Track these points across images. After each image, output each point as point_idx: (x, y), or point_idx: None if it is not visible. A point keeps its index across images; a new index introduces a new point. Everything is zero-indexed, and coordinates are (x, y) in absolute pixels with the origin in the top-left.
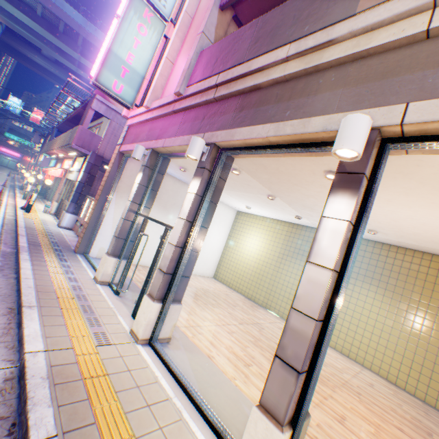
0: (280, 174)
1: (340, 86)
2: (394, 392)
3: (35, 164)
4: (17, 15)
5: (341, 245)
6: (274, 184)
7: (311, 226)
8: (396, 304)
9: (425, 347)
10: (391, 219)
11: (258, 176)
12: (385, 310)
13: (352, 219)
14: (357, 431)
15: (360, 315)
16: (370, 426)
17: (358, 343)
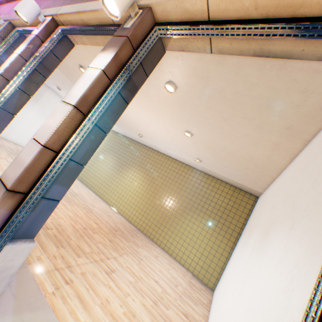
0: (69, 69)
1: None
2: (123, 222)
3: None
4: None
5: (11, 65)
6: (76, 81)
7: (124, 134)
8: (147, 181)
9: (150, 203)
10: (135, 120)
11: (64, 71)
12: (141, 184)
13: (26, 57)
14: (60, 211)
15: (129, 186)
16: (74, 215)
17: (123, 201)
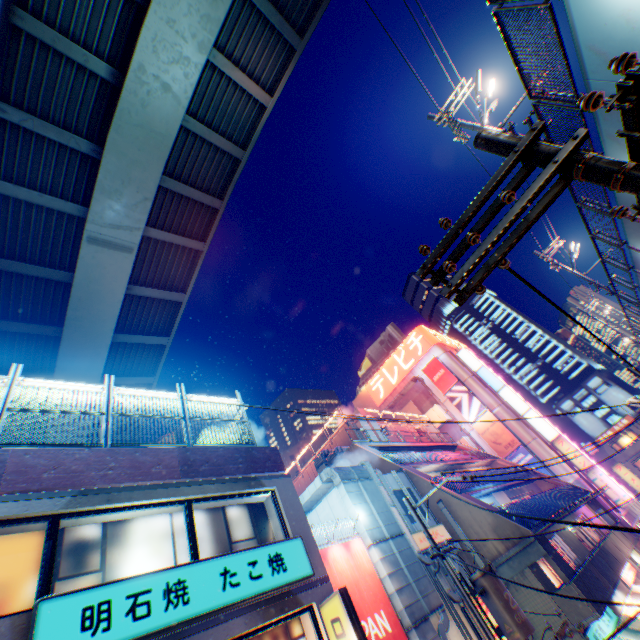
0: None
1: (633, 508)
2: None
3: None
4: (171, 36)
5: None
6: None
7: None
8: None
9: None
10: None
11: None
12: None
13: None
14: None
15: None
16: None
17: None
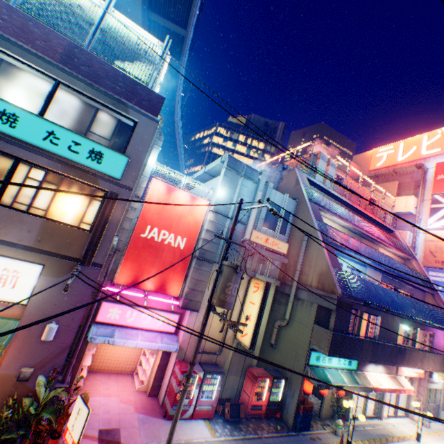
0: None
1: None
2: None
3: (3, 345)
4: None
5: None
6: None
7: None
8: None
9: None
10: None
11: None
12: None
13: None
14: None
15: None
16: None
17: None
